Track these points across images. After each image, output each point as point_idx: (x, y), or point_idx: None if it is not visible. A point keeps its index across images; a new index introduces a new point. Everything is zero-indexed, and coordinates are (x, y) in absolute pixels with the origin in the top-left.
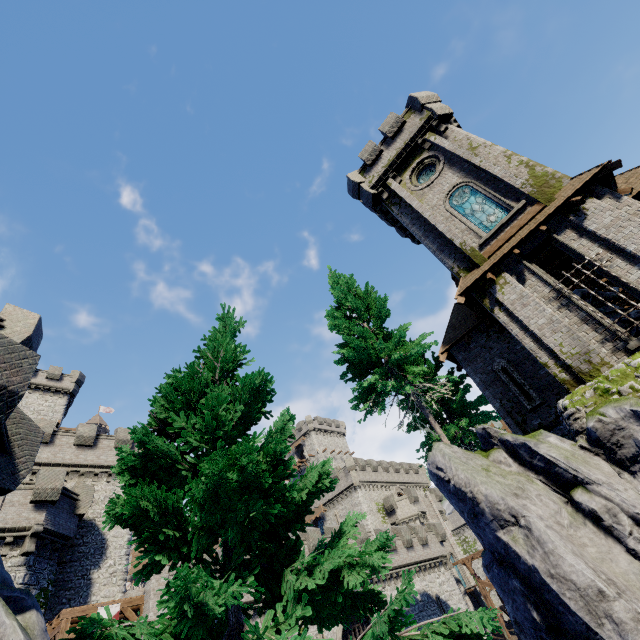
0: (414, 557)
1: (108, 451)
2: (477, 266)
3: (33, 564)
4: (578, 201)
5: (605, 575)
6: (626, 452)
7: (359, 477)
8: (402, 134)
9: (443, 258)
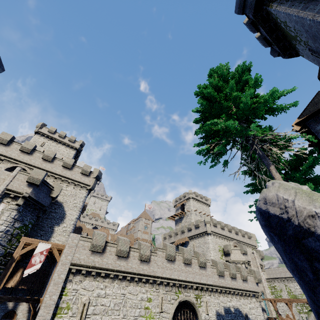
0: (235, 285)
1: (77, 173)
2: None
3: (22, 211)
4: None
5: None
6: None
7: (211, 228)
8: None
9: None
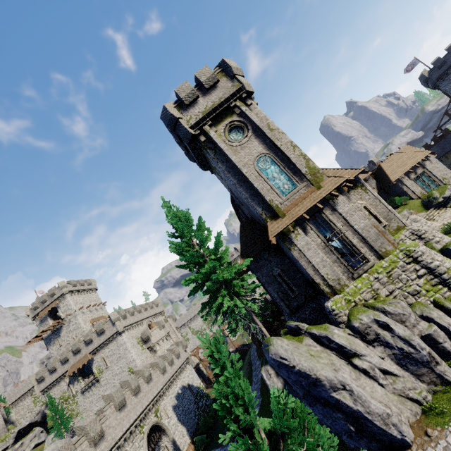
0: (175, 368)
1: None
2: (278, 217)
3: None
4: (336, 195)
5: (383, 403)
6: (371, 337)
7: (122, 324)
8: (216, 90)
9: (254, 205)
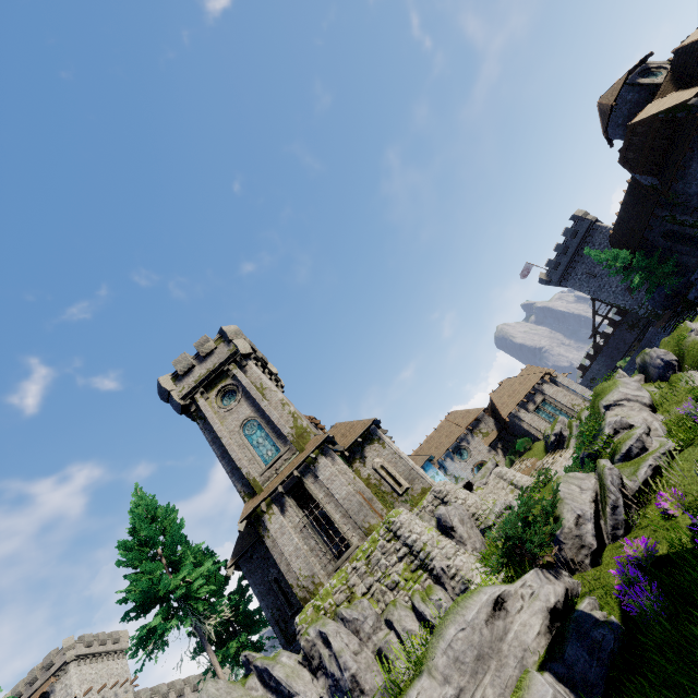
0: None
1: None
2: (257, 493)
3: None
4: (314, 458)
5: None
6: (316, 662)
7: None
8: (213, 357)
9: (234, 481)
